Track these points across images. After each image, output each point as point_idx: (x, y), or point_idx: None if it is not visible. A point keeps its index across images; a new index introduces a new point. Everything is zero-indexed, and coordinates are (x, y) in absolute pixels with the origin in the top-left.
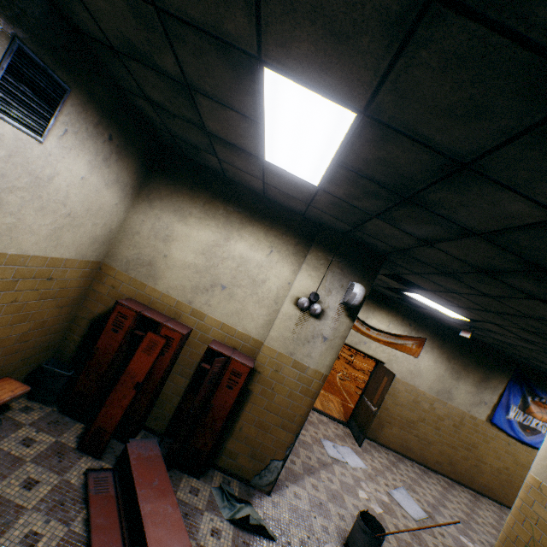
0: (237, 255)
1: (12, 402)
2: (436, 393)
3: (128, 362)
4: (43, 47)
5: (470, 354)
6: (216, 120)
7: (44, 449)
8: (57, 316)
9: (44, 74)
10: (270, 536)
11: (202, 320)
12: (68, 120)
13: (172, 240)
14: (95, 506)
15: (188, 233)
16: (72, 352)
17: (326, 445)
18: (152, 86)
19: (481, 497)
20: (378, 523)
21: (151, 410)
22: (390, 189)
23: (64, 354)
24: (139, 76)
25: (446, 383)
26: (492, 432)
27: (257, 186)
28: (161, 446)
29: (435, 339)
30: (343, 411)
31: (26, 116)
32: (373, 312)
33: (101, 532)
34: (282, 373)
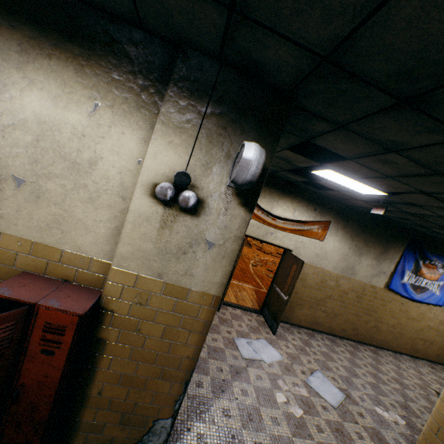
0: (29, 117)
1: None
2: (341, 271)
3: None
4: None
5: (371, 230)
6: None
7: None
8: None
9: None
10: None
11: None
12: None
13: None
14: None
15: None
16: None
17: (240, 345)
18: None
19: (380, 351)
20: None
21: None
22: None
23: None
24: None
25: (350, 260)
26: (389, 296)
27: None
28: None
29: (339, 221)
30: (256, 298)
31: None
32: (277, 201)
33: None
34: (150, 306)
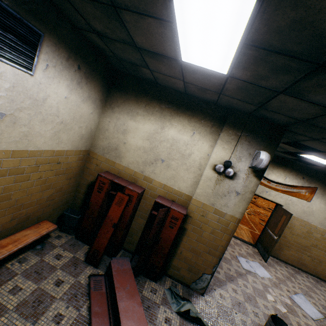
0: (170, 138)
1: (51, 233)
2: None
3: (108, 211)
4: (16, 2)
5: None
6: (140, 33)
7: (67, 261)
8: (68, 184)
9: (22, 24)
10: (204, 325)
11: (151, 183)
12: (47, 57)
13: (127, 132)
14: (94, 299)
15: (137, 127)
16: (80, 204)
17: (241, 260)
18: (93, 18)
19: None
20: (285, 325)
21: (125, 238)
22: (302, 58)
23: (76, 205)
24: (83, 11)
25: None
26: None
27: (180, 86)
28: (133, 260)
29: (325, 188)
30: (251, 236)
31: (17, 57)
32: (272, 170)
33: (97, 317)
34: (207, 218)
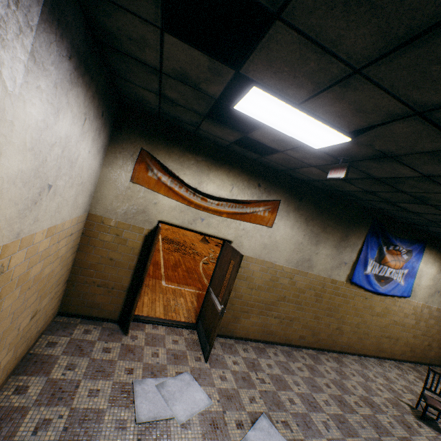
0: None
1: None
2: (295, 265)
3: None
4: None
5: (329, 211)
6: None
7: None
8: None
9: None
10: None
11: None
12: None
13: None
14: None
15: None
16: None
17: (142, 394)
18: None
19: (344, 357)
20: None
21: None
22: None
23: None
24: None
25: (306, 250)
26: (352, 291)
27: None
28: None
29: (291, 200)
30: (196, 306)
31: None
32: (207, 174)
33: None
34: None
